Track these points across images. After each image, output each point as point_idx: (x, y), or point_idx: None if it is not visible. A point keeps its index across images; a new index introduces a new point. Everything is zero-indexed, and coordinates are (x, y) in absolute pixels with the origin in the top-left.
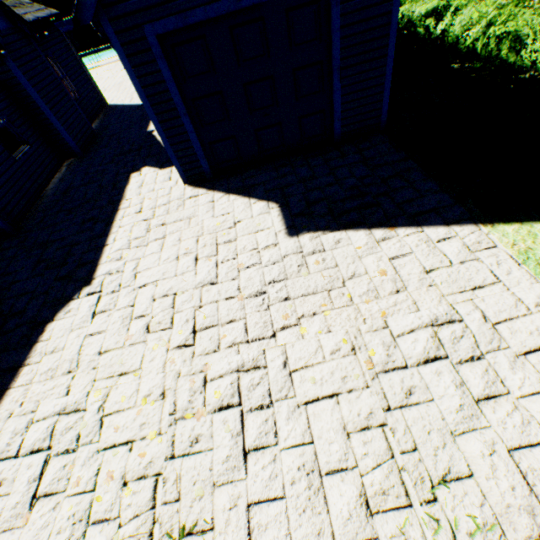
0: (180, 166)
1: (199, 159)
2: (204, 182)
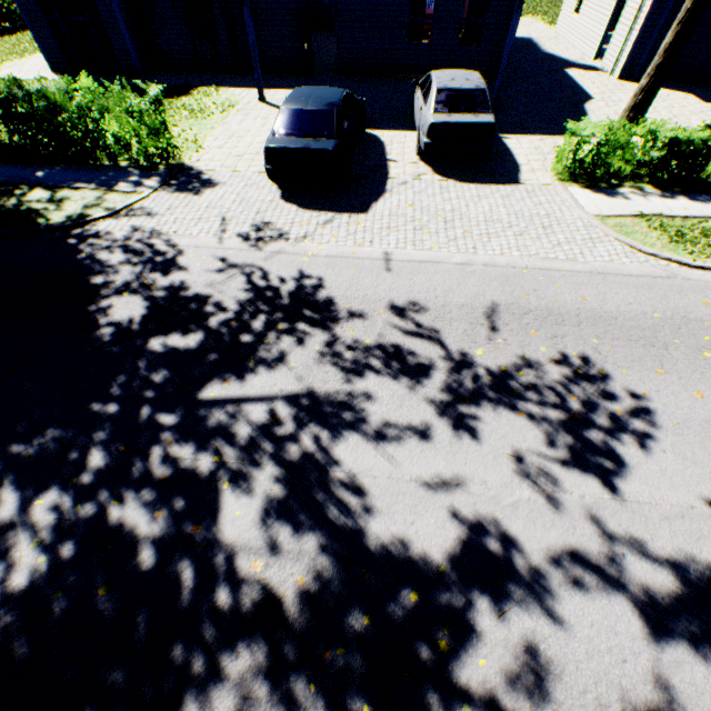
0: (625, 66)
1: (638, 65)
2: (630, 82)
